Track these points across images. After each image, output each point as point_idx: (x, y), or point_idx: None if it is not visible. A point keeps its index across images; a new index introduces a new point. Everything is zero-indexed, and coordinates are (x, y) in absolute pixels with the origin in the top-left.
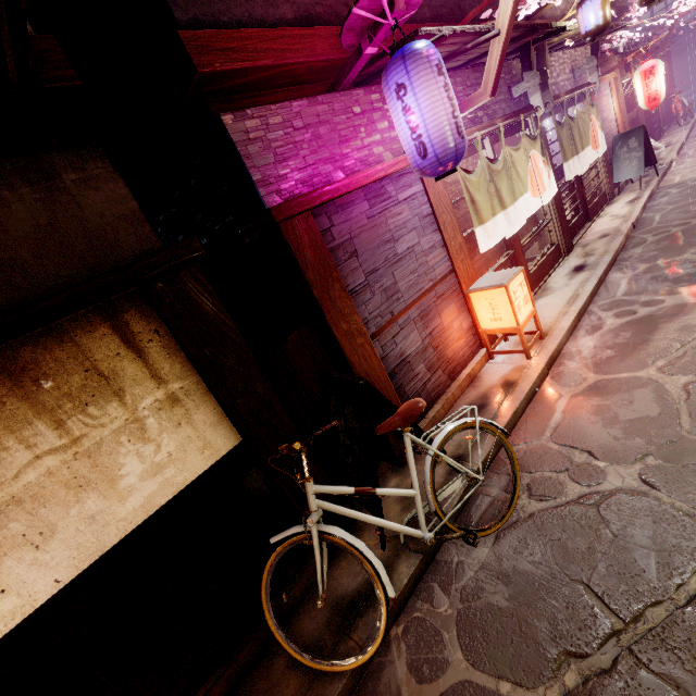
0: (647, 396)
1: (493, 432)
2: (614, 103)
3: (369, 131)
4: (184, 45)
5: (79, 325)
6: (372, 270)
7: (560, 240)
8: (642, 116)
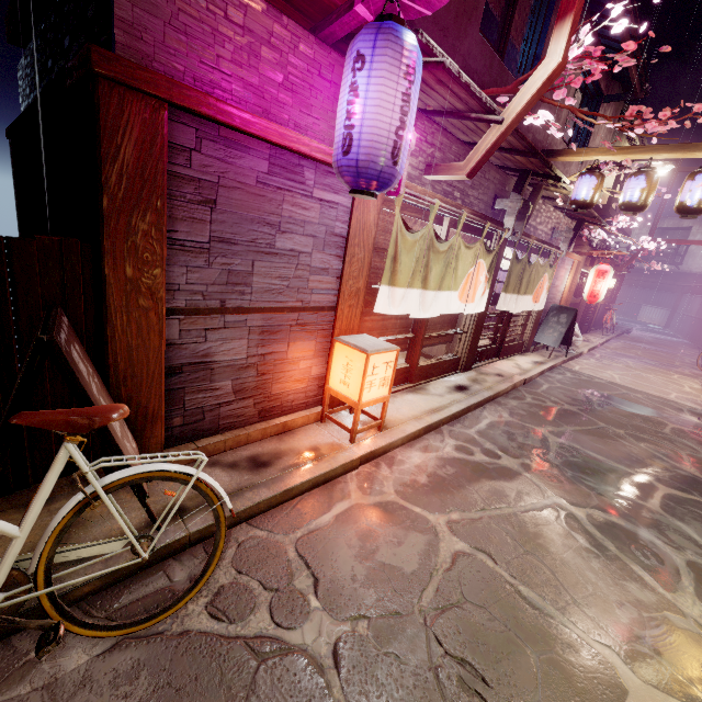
0: (418, 545)
1: (212, 501)
2: (569, 280)
3: (328, 105)
4: None
5: None
6: (226, 238)
7: (463, 355)
8: (583, 308)
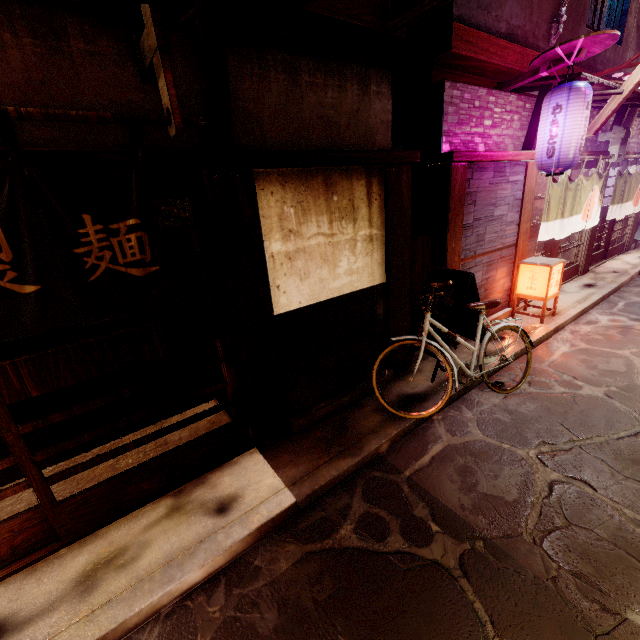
0: (620, 362)
1: (525, 339)
2: None
3: (508, 125)
4: (452, 31)
5: (356, 174)
6: (477, 218)
7: (582, 262)
8: None
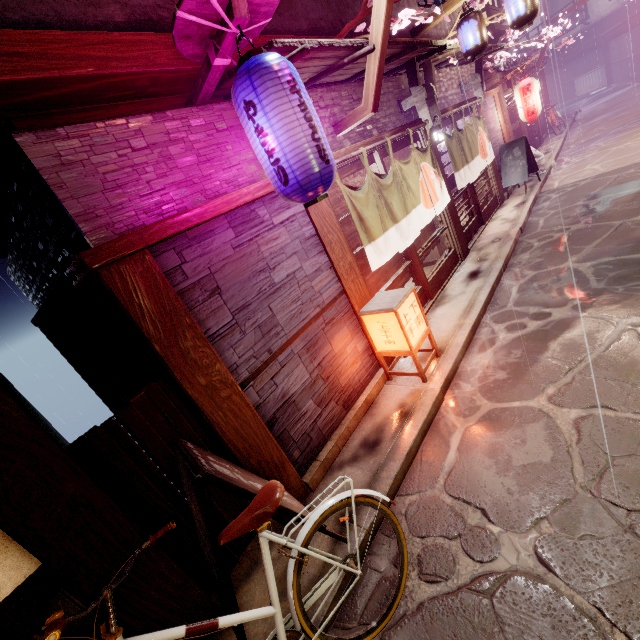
0: (539, 433)
1: (373, 505)
2: (499, 116)
3: (237, 148)
4: None
5: None
6: (241, 306)
7: (456, 246)
8: (524, 126)
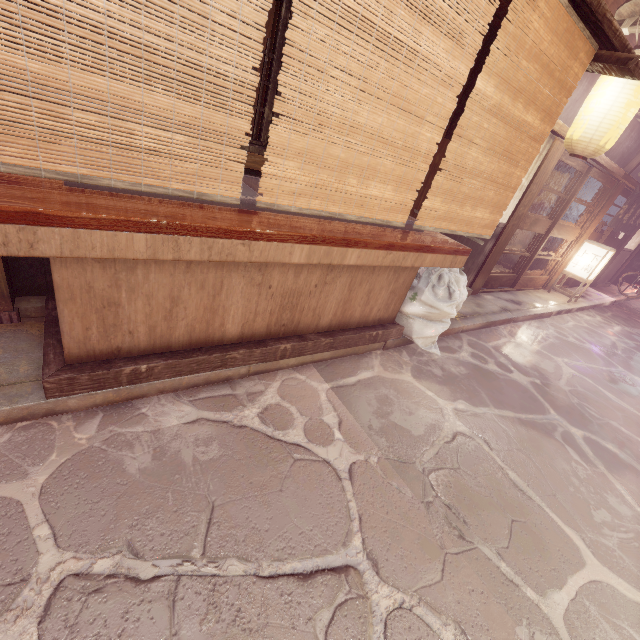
0: None
1: None
2: None
3: None
4: None
5: None
6: None
7: None
8: None
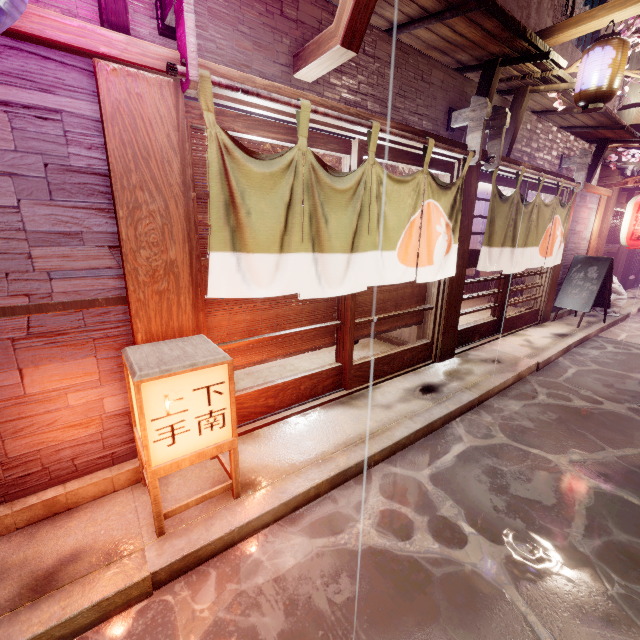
0: None
1: None
2: (596, 223)
3: None
4: None
5: None
6: None
7: (436, 339)
8: (625, 258)
